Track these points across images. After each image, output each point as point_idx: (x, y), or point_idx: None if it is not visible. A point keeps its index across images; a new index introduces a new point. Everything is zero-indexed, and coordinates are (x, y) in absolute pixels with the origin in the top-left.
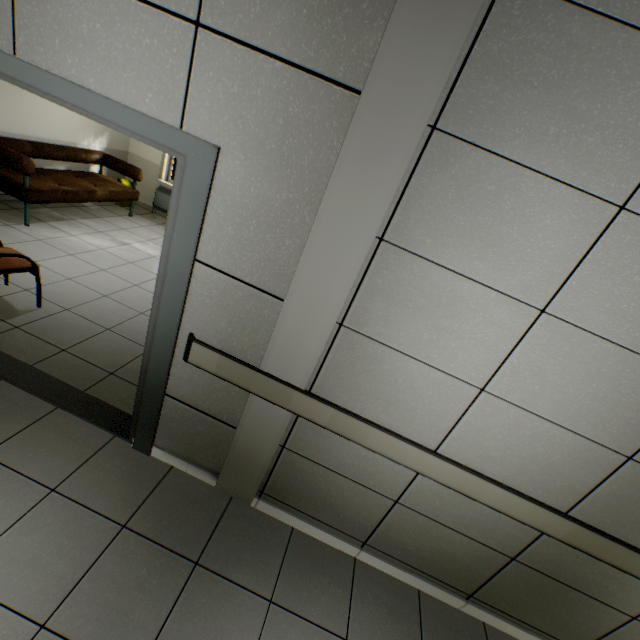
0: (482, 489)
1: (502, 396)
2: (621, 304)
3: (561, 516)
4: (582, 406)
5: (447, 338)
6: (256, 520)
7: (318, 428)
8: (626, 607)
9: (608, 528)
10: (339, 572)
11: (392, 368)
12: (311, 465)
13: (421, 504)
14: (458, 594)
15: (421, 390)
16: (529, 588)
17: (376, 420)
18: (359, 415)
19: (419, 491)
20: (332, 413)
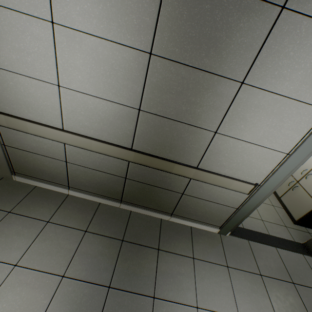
0: (89, 144)
1: (69, 87)
2: (84, 6)
3: (127, 149)
4: (105, 83)
5: (24, 56)
6: (14, 185)
7: (10, 130)
8: (178, 189)
9: (151, 152)
10: (56, 200)
11: (14, 83)
12: (22, 152)
13: (76, 160)
14: (117, 201)
15: (35, 94)
16: (139, 191)
17: (29, 118)
18: (21, 117)
19: (71, 154)
20: (5, 118)
